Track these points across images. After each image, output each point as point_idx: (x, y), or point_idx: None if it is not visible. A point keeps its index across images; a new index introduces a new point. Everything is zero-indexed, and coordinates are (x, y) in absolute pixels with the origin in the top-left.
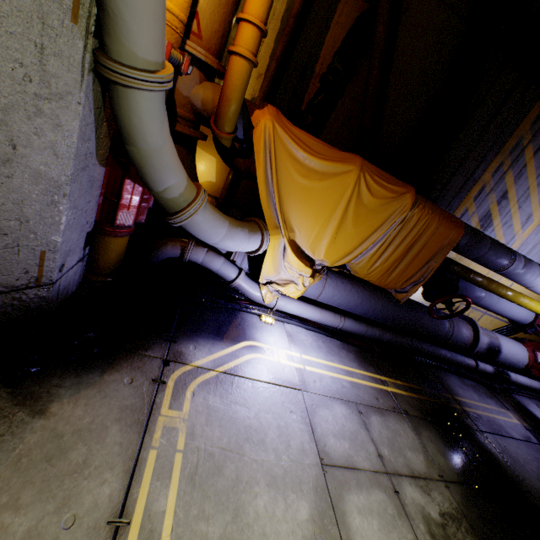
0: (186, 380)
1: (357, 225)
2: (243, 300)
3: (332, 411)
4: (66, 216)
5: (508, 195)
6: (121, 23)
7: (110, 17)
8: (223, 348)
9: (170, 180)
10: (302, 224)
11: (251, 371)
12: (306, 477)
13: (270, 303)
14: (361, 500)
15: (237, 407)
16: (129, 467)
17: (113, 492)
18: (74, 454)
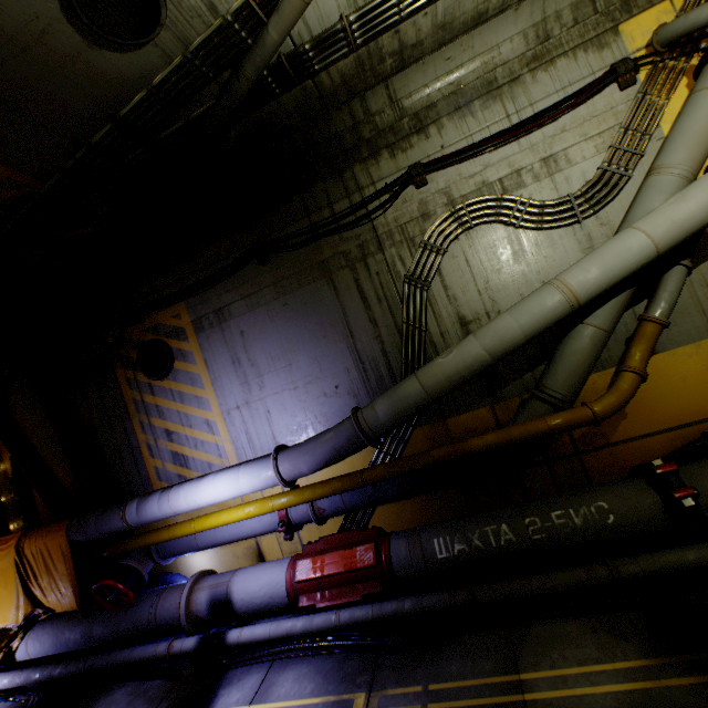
0: None
1: (6, 585)
2: None
3: None
4: None
5: (171, 429)
6: None
7: None
8: None
9: None
10: None
11: None
12: None
13: None
14: None
15: None
16: None
17: None
18: None
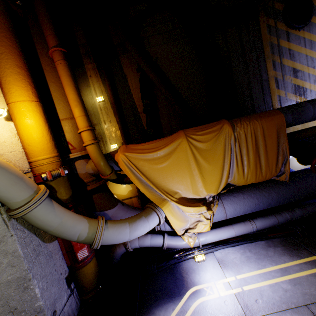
0: None
1: (210, 162)
2: (180, 251)
3: None
4: (38, 288)
5: (297, 69)
6: (2, 198)
7: None
8: (173, 308)
9: (77, 232)
10: (178, 185)
11: None
12: None
13: (195, 244)
14: None
15: None
16: None
17: None
18: None
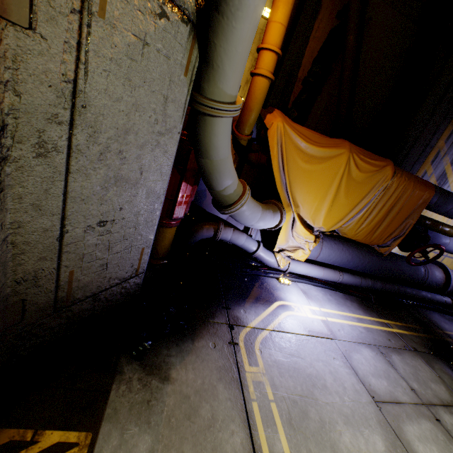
0: (251, 340)
1: (348, 196)
2: (260, 267)
3: (362, 354)
4: (158, 218)
5: None
6: (221, 72)
7: (213, 69)
8: (263, 309)
9: (229, 181)
10: (305, 200)
11: (291, 327)
12: (369, 414)
13: (283, 267)
14: (416, 430)
15: (295, 358)
16: (244, 418)
17: (242, 440)
18: (203, 411)
